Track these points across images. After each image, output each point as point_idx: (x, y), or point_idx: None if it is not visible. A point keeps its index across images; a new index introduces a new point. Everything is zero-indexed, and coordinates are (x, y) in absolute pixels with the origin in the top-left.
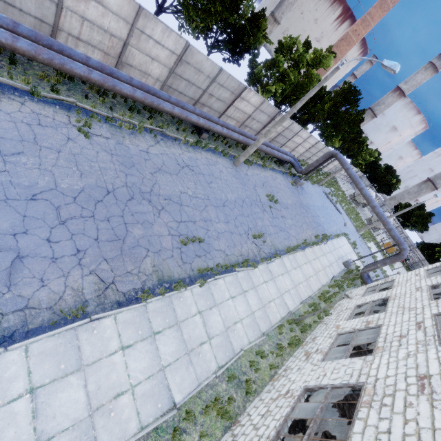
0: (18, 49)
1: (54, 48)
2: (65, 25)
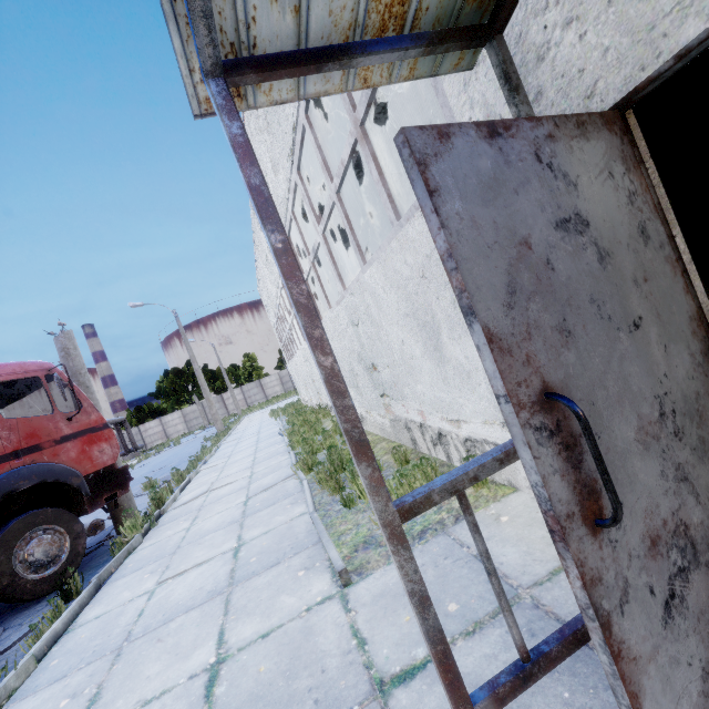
0: None
1: None
2: None
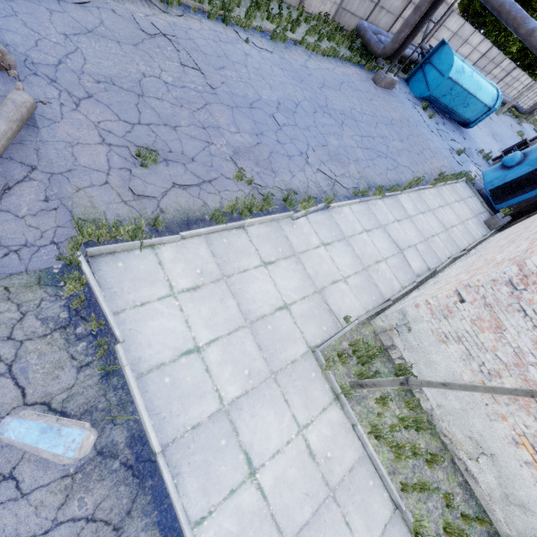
0: None
1: None
2: None
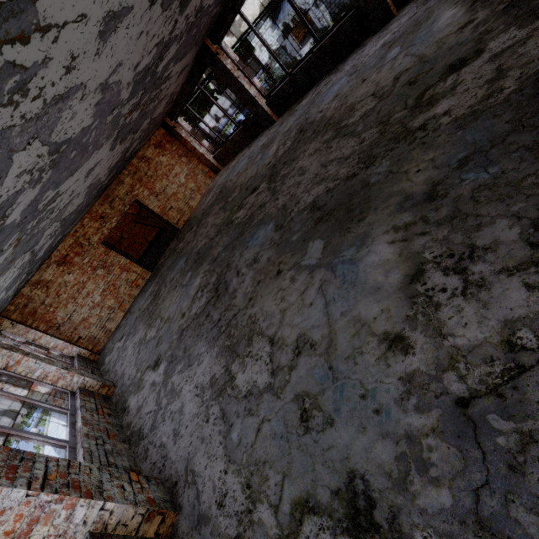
0: None
1: None
2: None
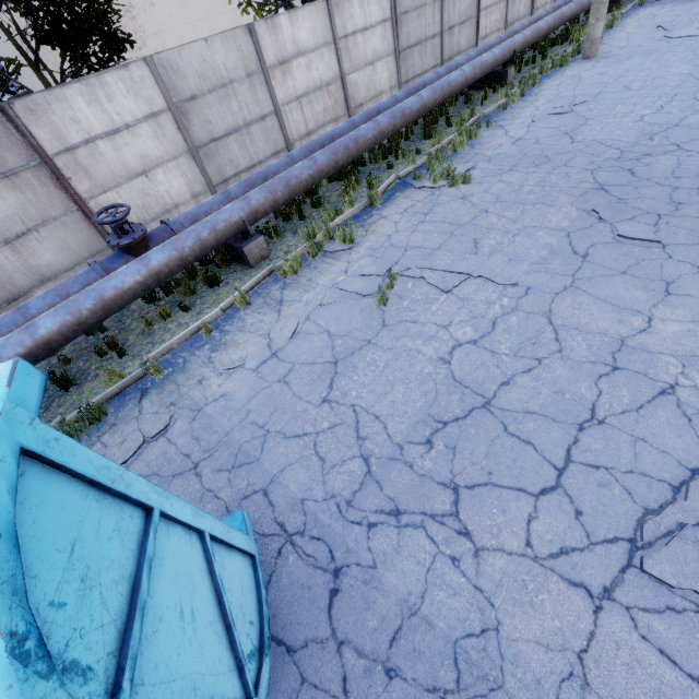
0: (322, 170)
1: (326, 145)
2: (292, 132)
